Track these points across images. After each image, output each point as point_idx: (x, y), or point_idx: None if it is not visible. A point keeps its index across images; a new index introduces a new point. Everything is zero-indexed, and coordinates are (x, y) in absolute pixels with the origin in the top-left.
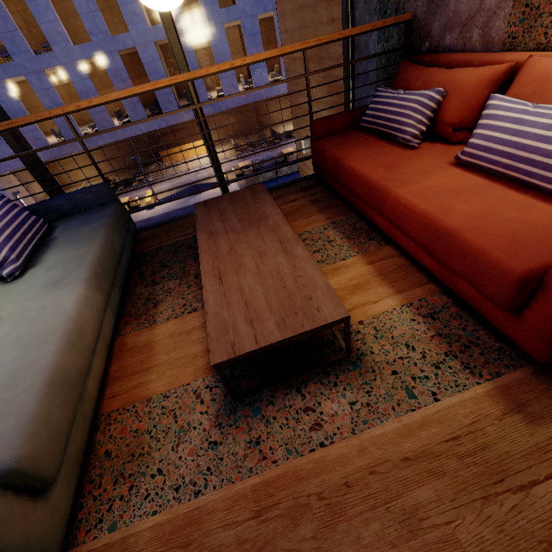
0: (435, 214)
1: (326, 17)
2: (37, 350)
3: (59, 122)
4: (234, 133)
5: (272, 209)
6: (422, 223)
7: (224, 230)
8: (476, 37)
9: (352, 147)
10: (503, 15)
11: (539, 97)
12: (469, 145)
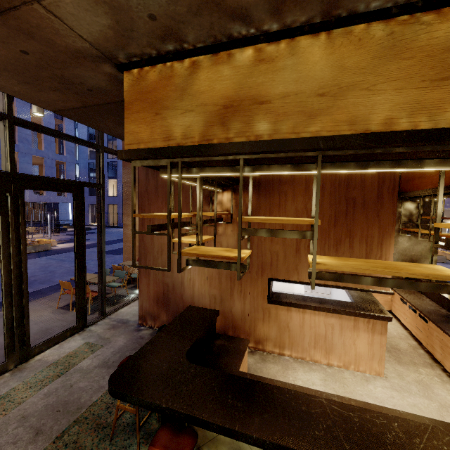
0: None
1: None
2: None
3: None
4: None
5: None
6: None
7: None
8: None
9: None
10: None
11: None
12: None
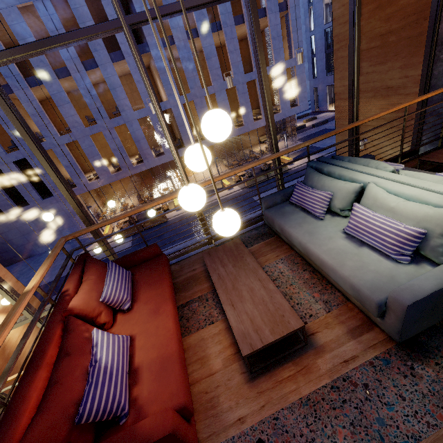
0: None
1: (398, 76)
2: None
3: (119, 158)
4: (220, 155)
5: None
6: None
7: None
8: None
9: None
10: None
11: None
12: None
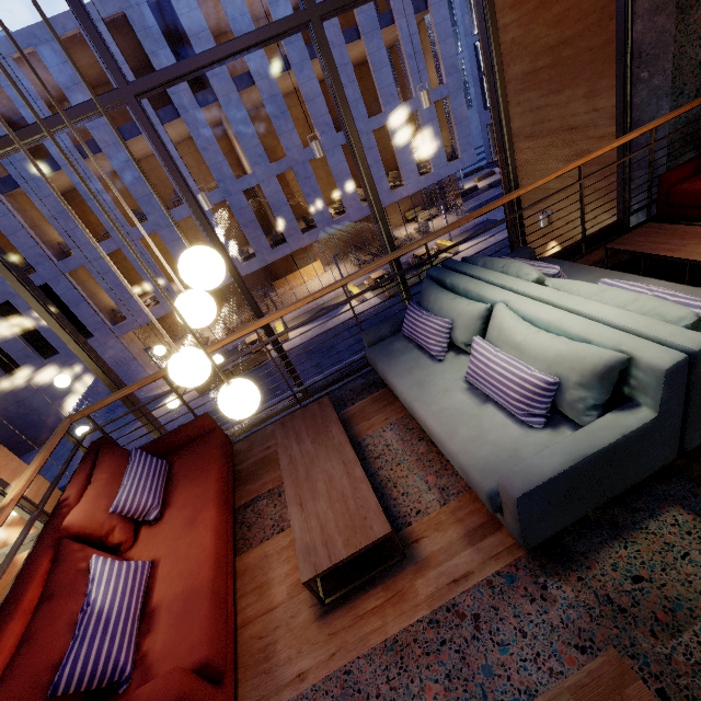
0: None
1: (584, 109)
2: (700, 295)
3: None
4: (346, 248)
5: (699, 229)
6: None
7: (679, 246)
8: None
9: None
10: None
11: None
12: None
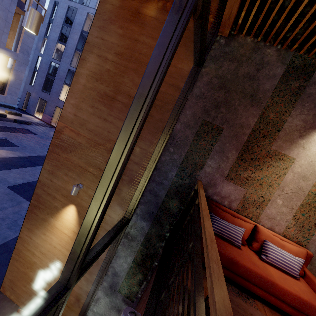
0: (299, 295)
1: None
2: None
3: None
4: None
5: (255, 311)
6: (297, 299)
7: None
8: (226, 203)
9: (224, 247)
10: (236, 203)
11: (274, 243)
12: (270, 257)
